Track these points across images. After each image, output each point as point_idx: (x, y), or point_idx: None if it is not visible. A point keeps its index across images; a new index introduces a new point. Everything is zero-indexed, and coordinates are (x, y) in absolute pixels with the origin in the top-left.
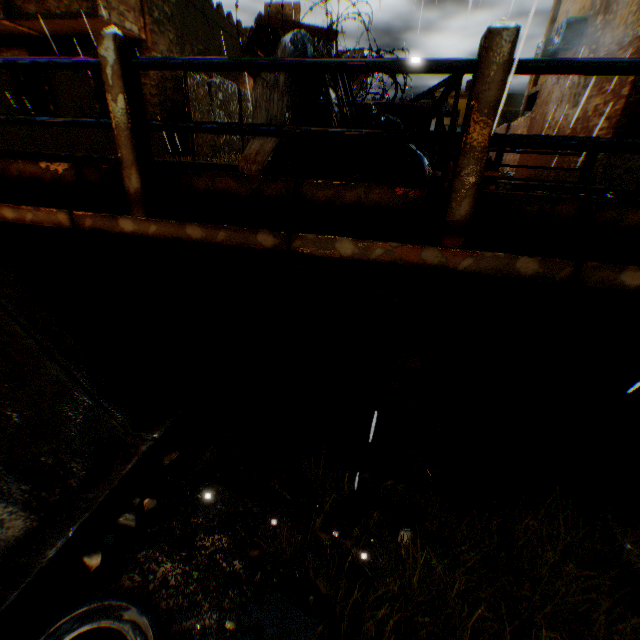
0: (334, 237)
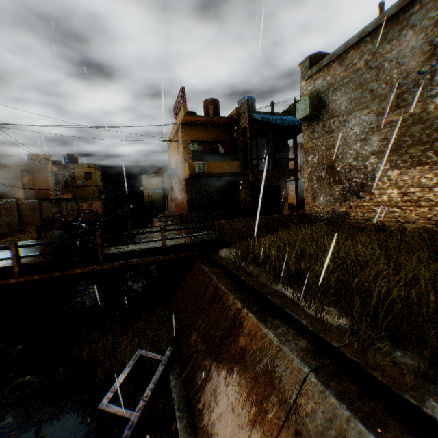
0: (76, 269)
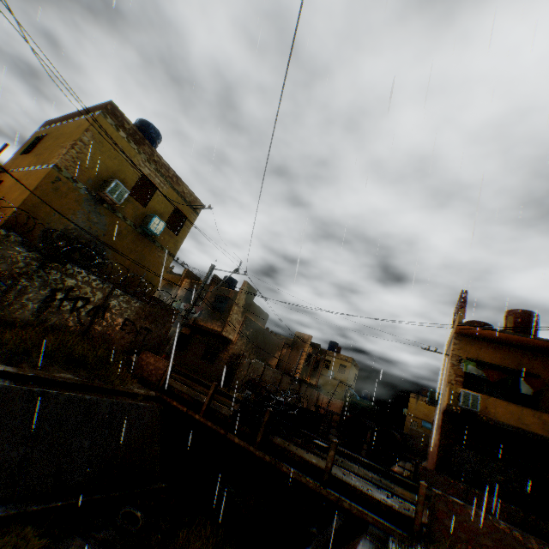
0: (235, 436)
